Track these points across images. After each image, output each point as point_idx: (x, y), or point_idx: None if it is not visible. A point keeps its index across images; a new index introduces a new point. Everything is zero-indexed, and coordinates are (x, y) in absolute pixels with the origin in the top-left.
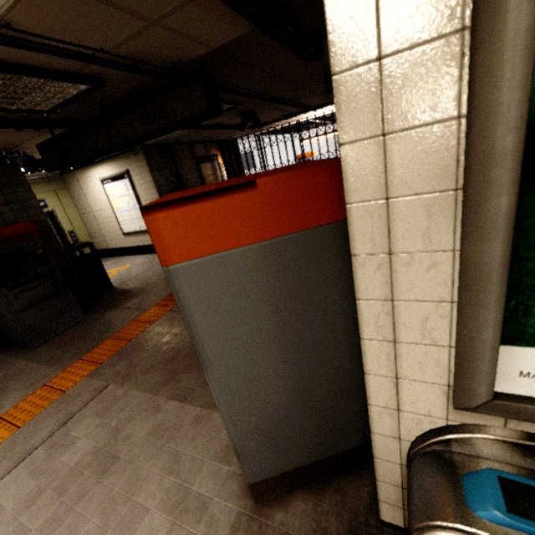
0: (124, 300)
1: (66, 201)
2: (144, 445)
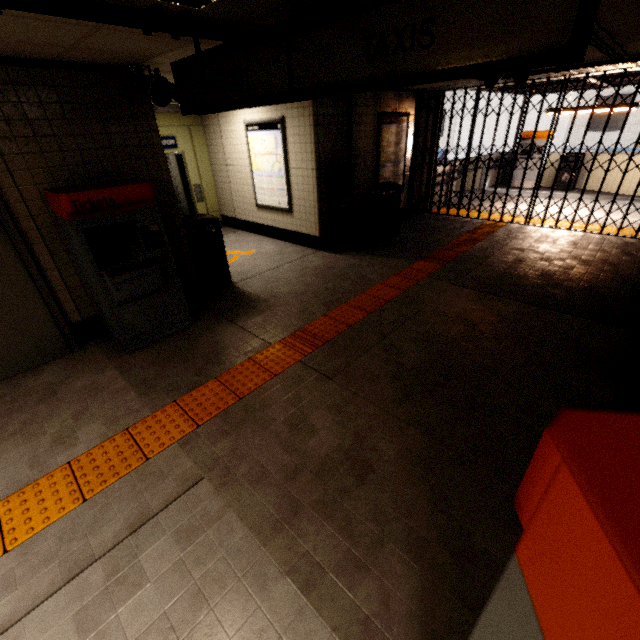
0: (241, 312)
1: (199, 144)
2: None
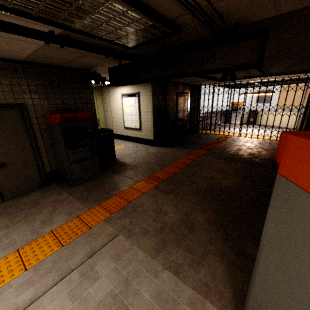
0: (123, 169)
1: (99, 102)
2: (150, 309)
